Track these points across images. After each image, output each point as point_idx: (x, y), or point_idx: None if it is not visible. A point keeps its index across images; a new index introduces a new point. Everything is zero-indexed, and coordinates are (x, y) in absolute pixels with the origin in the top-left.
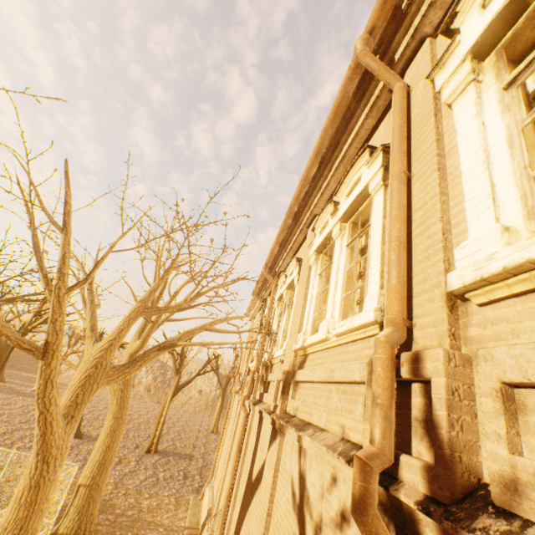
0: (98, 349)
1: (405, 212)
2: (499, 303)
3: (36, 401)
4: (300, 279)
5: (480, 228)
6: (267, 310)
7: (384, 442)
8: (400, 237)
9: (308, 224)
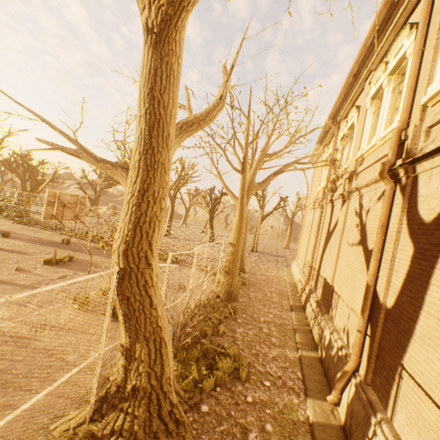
0: (249, 176)
1: (415, 72)
2: (435, 105)
3: (240, 192)
4: (358, 120)
5: (437, 78)
6: (332, 149)
7: (391, 158)
8: (410, 86)
9: (365, 79)
